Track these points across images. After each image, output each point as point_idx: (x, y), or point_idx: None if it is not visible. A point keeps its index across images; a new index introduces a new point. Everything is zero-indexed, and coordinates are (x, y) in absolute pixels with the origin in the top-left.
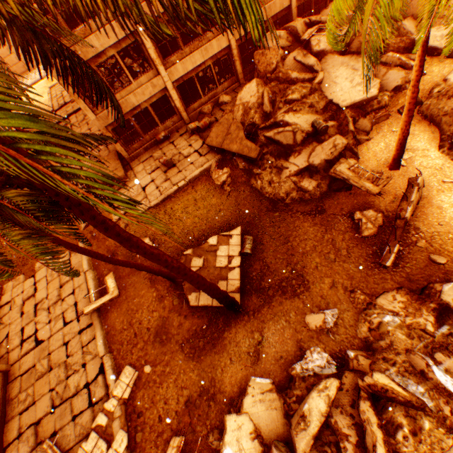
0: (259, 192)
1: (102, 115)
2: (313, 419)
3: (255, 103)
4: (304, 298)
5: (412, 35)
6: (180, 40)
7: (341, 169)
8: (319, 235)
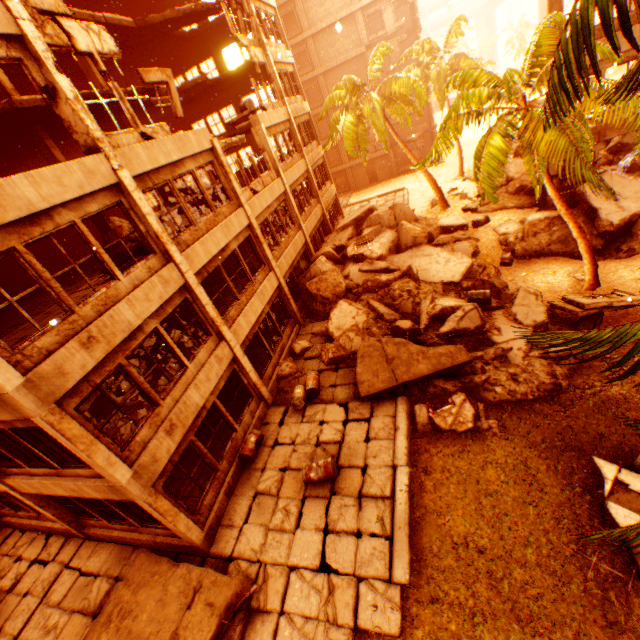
0: (513, 402)
1: (145, 458)
2: None
3: (368, 319)
4: None
5: (426, 228)
6: (233, 288)
7: (588, 301)
8: None
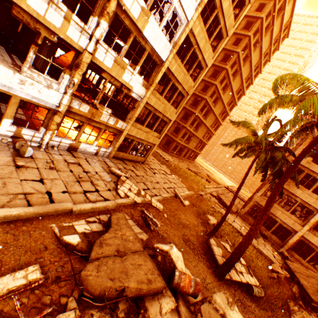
0: (287, 308)
1: (261, 198)
2: (234, 315)
3: None
4: None
5: None
6: None
7: None
8: None
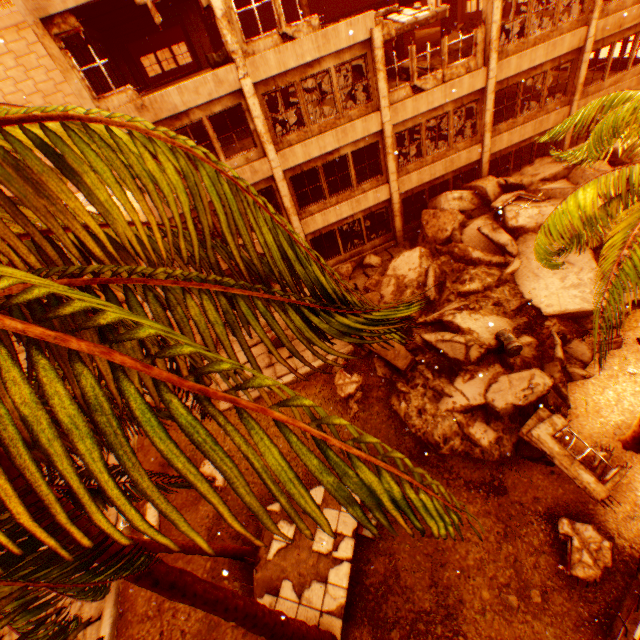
0: (401, 420)
1: None
2: None
3: (415, 281)
4: None
5: None
6: (326, 189)
7: (540, 434)
8: (493, 539)
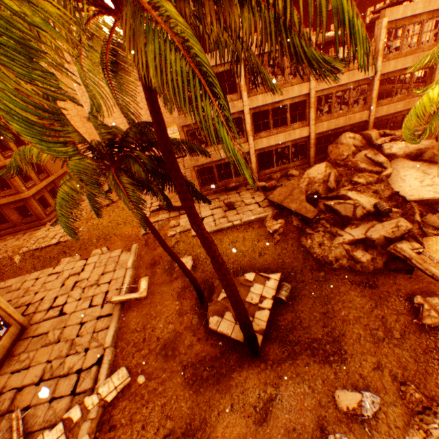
0: (306, 250)
1: (195, 158)
2: None
3: (321, 179)
4: (336, 368)
5: None
6: (271, 124)
7: (402, 247)
8: (367, 307)
